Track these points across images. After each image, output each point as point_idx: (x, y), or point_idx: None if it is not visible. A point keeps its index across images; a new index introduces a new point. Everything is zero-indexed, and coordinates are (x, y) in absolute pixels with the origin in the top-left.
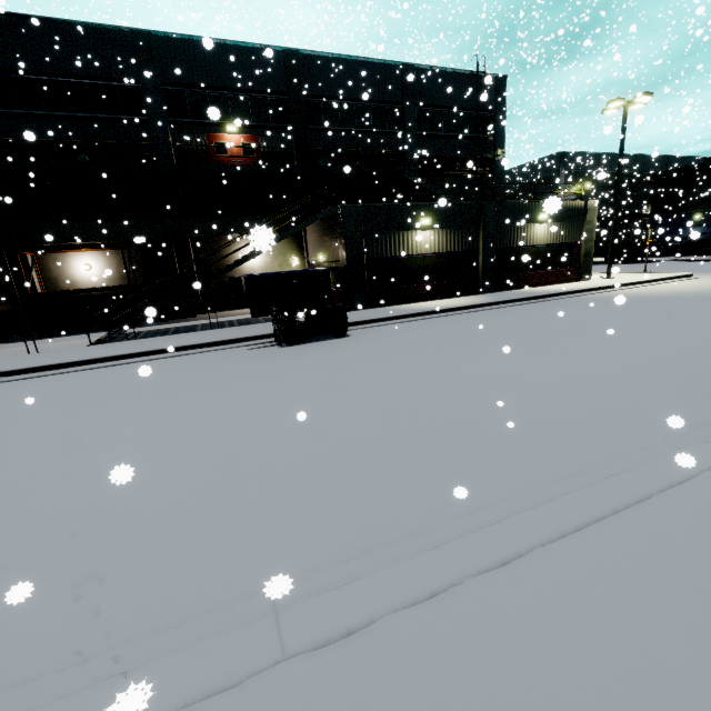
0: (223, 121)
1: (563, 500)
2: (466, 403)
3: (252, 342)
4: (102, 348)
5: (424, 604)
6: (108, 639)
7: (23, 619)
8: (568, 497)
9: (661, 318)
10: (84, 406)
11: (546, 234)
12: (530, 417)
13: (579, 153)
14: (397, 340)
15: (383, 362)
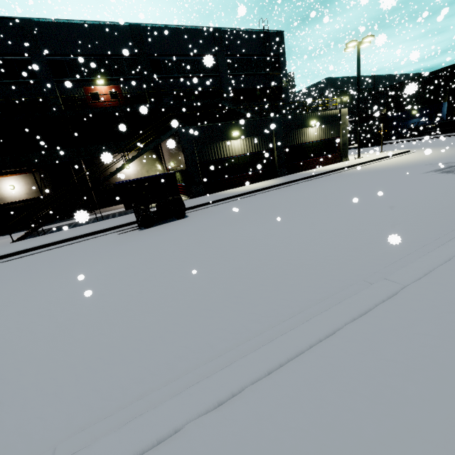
0: (94, 77)
1: (278, 341)
2: (246, 262)
3: (122, 228)
4: (19, 244)
5: (151, 452)
6: None
7: None
8: (282, 338)
9: (385, 183)
10: None
11: (316, 134)
12: (284, 268)
13: (339, 78)
14: (217, 217)
15: (203, 235)
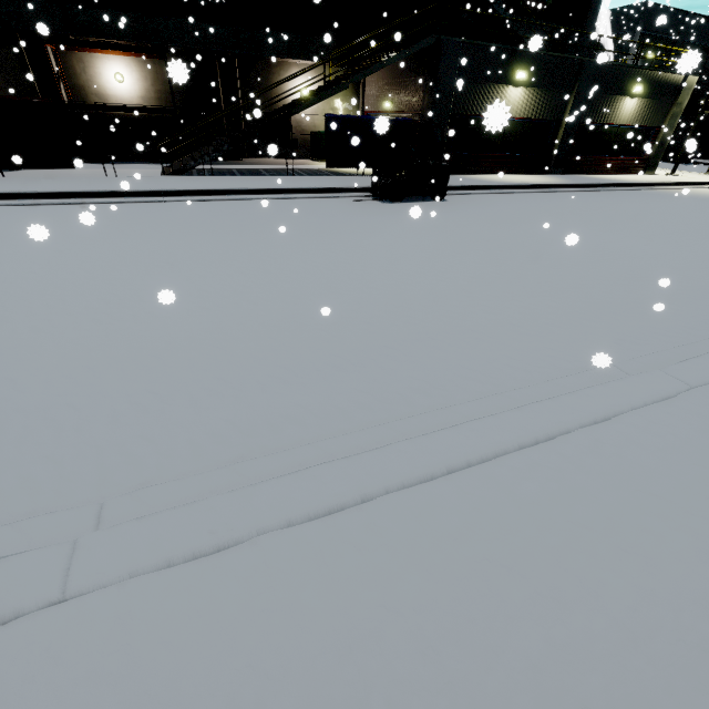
0: None
1: None
2: (628, 268)
3: (349, 194)
4: (189, 180)
5: None
6: (515, 380)
7: (434, 367)
8: None
9: None
10: (247, 234)
11: (631, 113)
12: (695, 283)
13: (665, 8)
14: (502, 210)
15: (511, 228)
